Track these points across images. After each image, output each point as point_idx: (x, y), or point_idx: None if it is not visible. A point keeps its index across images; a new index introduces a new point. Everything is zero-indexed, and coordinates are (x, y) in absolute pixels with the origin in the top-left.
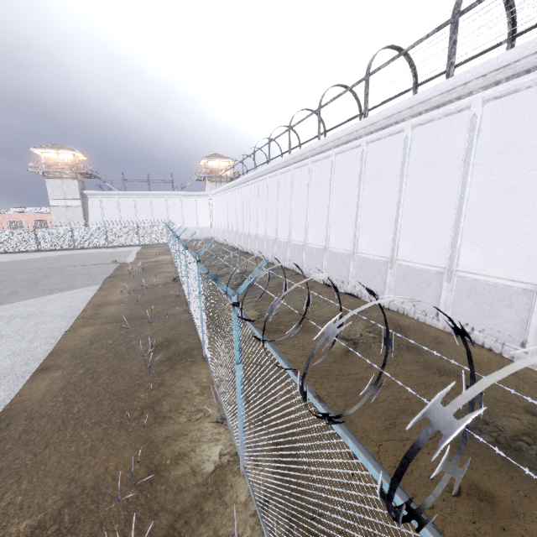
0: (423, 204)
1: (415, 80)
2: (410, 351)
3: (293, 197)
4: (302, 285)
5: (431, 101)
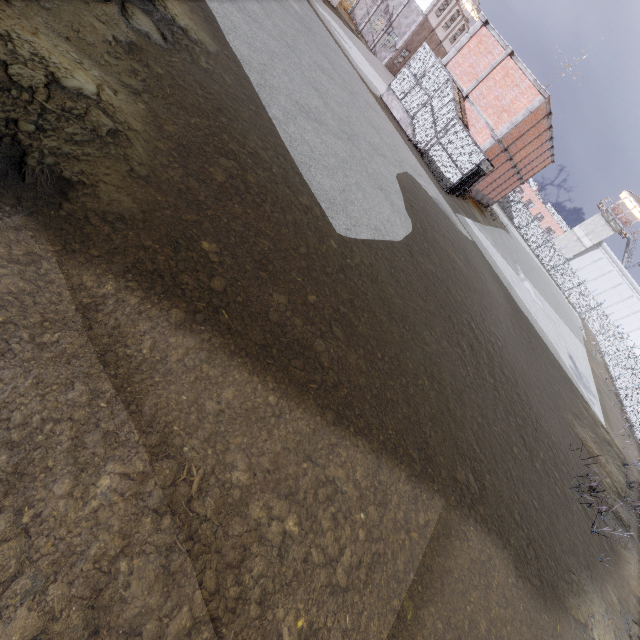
0: None
1: None
2: None
3: None
4: None
5: None
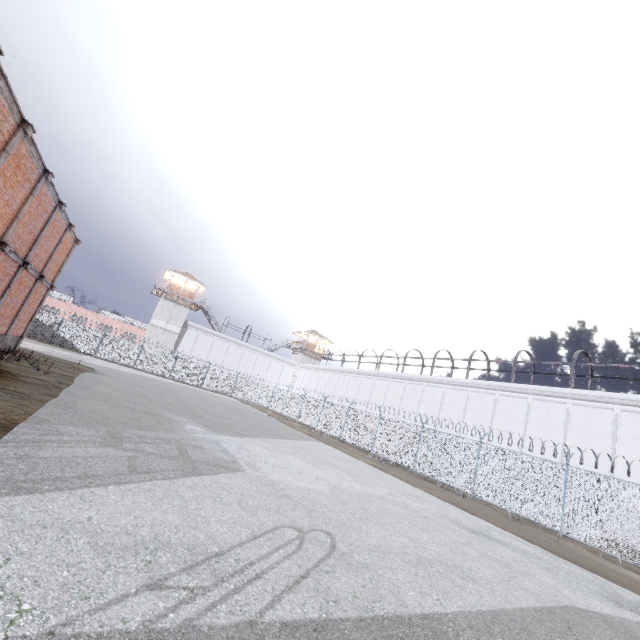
0: (637, 463)
1: (591, 372)
2: None
3: (467, 413)
4: None
5: (639, 402)
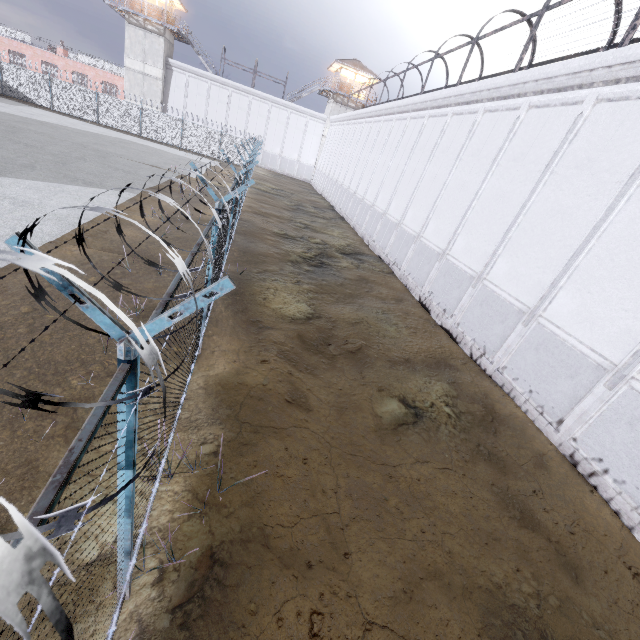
0: None
1: None
2: (491, 462)
3: (431, 160)
4: (389, 292)
5: None
